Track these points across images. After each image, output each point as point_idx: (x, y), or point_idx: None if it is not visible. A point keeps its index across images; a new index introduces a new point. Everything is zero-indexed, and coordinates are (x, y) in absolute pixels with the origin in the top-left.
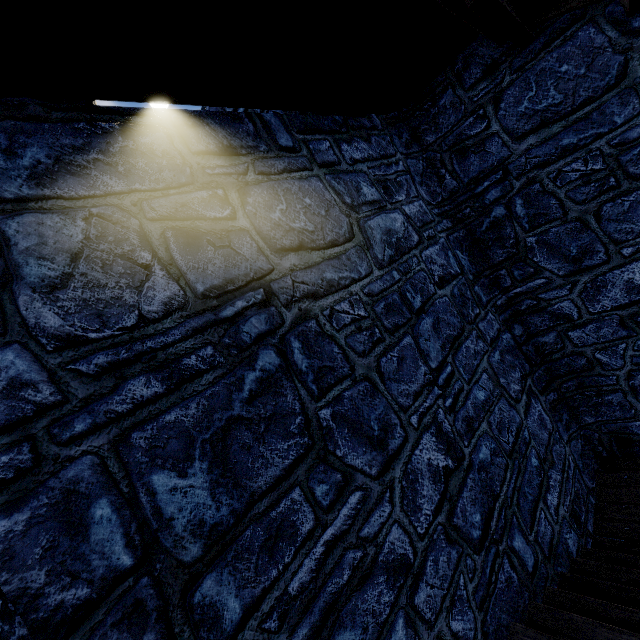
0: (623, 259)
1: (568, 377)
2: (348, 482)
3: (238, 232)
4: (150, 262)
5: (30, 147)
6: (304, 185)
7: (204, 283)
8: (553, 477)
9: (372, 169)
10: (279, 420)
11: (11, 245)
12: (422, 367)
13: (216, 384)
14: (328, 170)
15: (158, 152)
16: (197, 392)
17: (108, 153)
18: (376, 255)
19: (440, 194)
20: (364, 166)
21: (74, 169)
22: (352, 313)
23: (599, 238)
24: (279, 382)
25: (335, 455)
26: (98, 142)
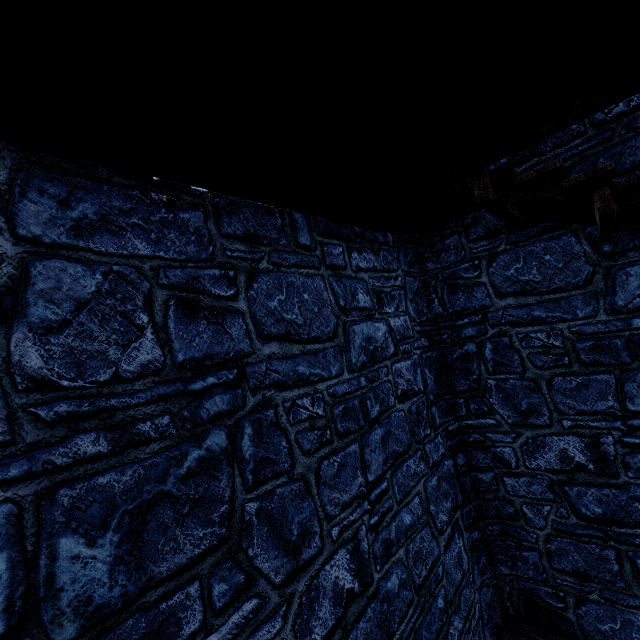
0: (562, 429)
1: (495, 520)
2: (249, 586)
3: (234, 312)
4: (145, 324)
5: (84, 202)
6: (308, 281)
7: (186, 353)
8: (455, 624)
9: (372, 279)
10: (205, 504)
11: (29, 284)
12: (359, 478)
13: (159, 455)
14: (333, 272)
15: (191, 228)
16: (138, 459)
17: (148, 220)
18: (351, 358)
19: (426, 314)
20: (366, 275)
21: (113, 228)
22: (311, 410)
23: (547, 403)
24: (219, 465)
25: (246, 553)
26: (143, 209)
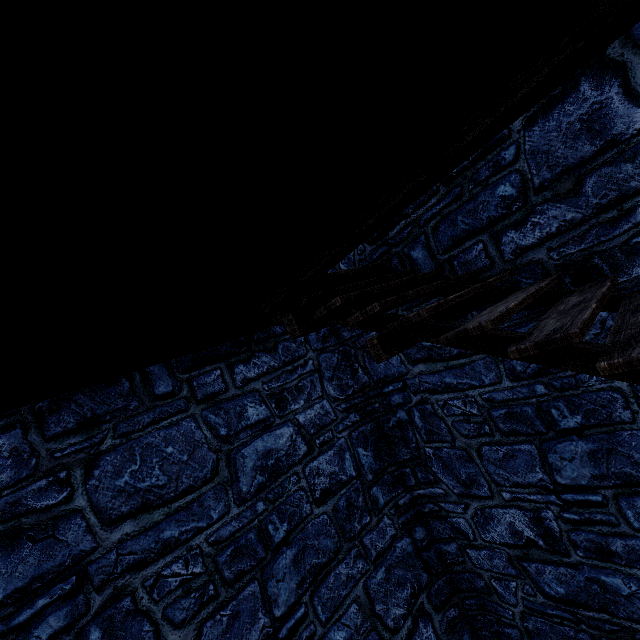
0: (504, 501)
1: (470, 594)
2: None
3: (69, 515)
4: None
5: None
6: (171, 432)
7: (6, 589)
8: None
9: (268, 383)
10: None
11: None
12: (262, 619)
13: None
14: (209, 403)
15: (6, 452)
16: None
17: None
18: (241, 488)
19: (352, 386)
20: (258, 383)
21: None
22: (184, 573)
23: (482, 473)
24: None
25: None
26: None
